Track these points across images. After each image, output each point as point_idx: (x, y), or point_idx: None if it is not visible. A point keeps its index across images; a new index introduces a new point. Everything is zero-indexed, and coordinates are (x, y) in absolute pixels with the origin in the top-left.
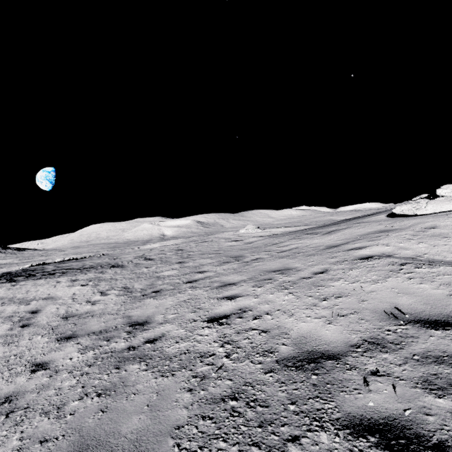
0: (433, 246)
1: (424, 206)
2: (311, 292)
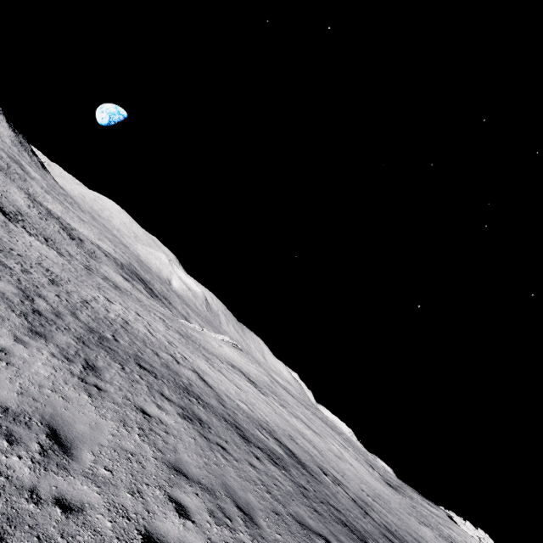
0: (468, 541)
1: (463, 525)
2: (450, 532)
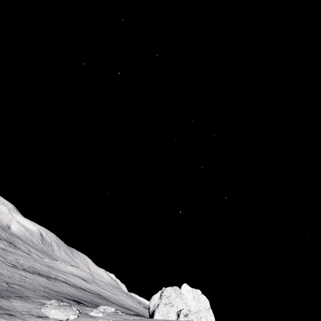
0: None
1: None
2: None
